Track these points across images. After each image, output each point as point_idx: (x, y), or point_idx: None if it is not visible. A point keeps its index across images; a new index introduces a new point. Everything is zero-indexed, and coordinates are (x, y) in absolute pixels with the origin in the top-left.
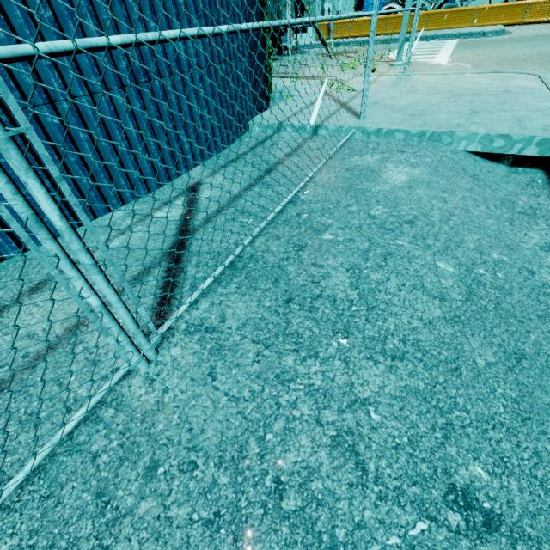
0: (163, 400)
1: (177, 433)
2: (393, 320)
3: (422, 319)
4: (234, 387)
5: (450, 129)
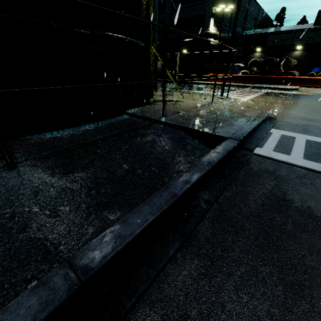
0: (7, 176)
1: (3, 182)
2: (85, 173)
3: (96, 176)
4: (26, 177)
5: (187, 126)
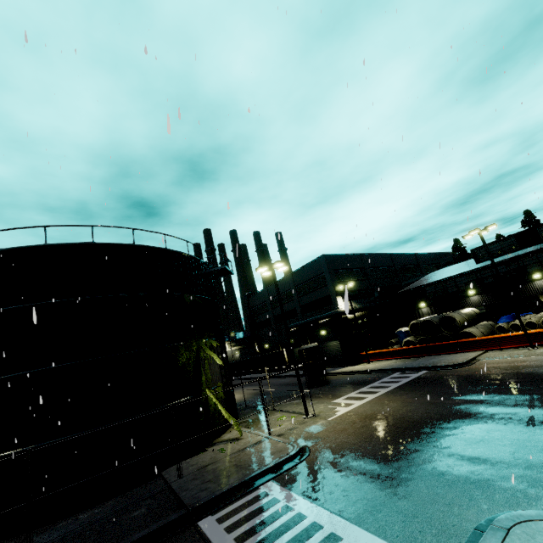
0: None
1: None
2: None
3: None
4: None
5: (180, 491)
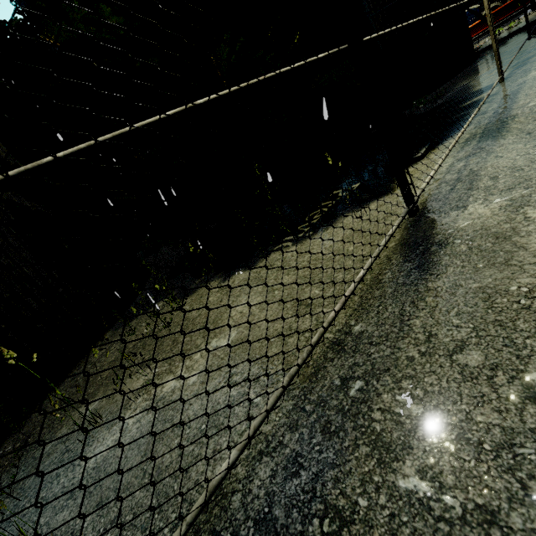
0: None
1: None
2: None
3: None
4: None
5: None
